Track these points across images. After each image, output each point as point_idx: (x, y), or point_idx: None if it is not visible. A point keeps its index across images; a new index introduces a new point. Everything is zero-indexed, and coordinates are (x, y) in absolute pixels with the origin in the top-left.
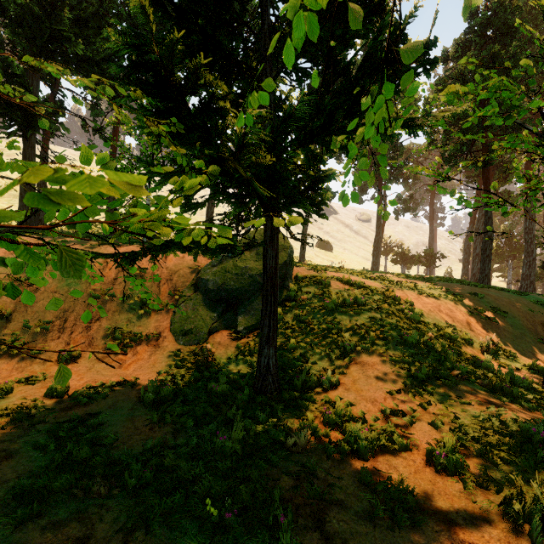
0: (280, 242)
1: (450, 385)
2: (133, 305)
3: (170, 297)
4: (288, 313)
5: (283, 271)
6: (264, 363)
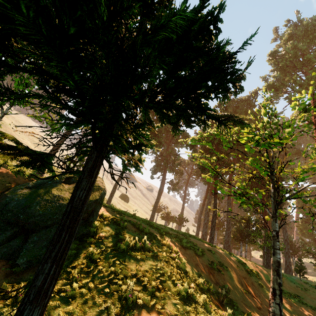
0: (97, 183)
1: None
2: None
3: None
4: (83, 248)
5: (92, 207)
6: None
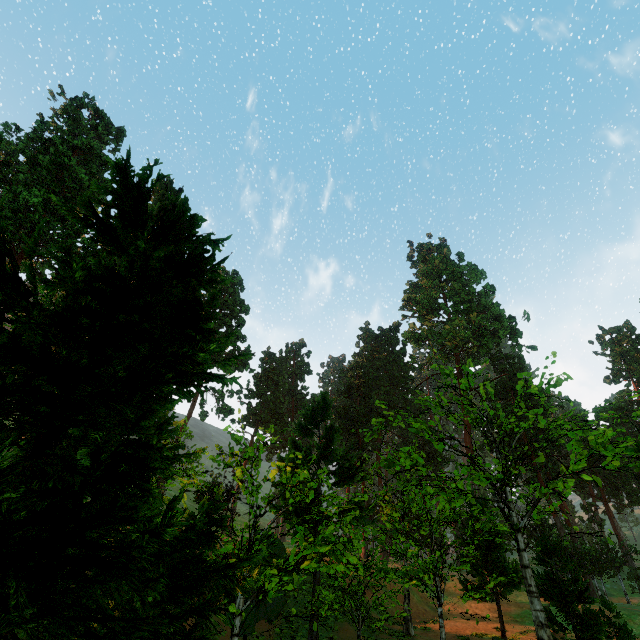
0: (279, 544)
1: (378, 633)
2: None
3: None
4: (291, 601)
5: None
6: (315, 635)
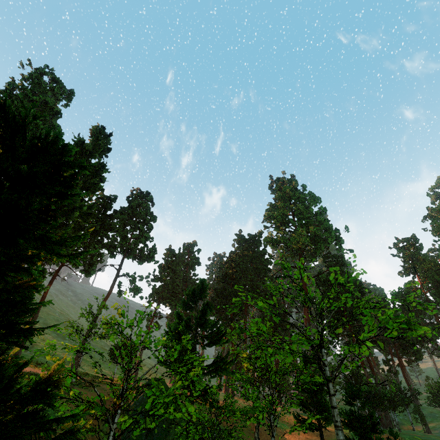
0: (166, 388)
1: None
2: (105, 437)
3: (118, 429)
4: (172, 431)
5: None
6: None
